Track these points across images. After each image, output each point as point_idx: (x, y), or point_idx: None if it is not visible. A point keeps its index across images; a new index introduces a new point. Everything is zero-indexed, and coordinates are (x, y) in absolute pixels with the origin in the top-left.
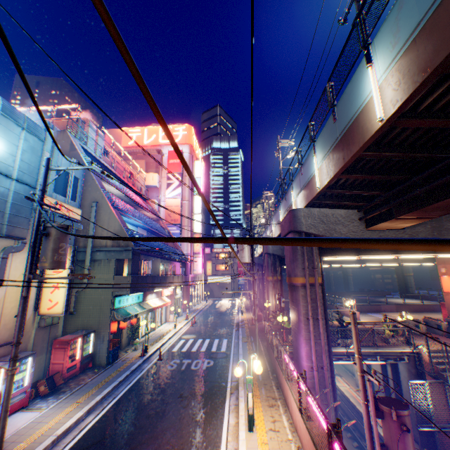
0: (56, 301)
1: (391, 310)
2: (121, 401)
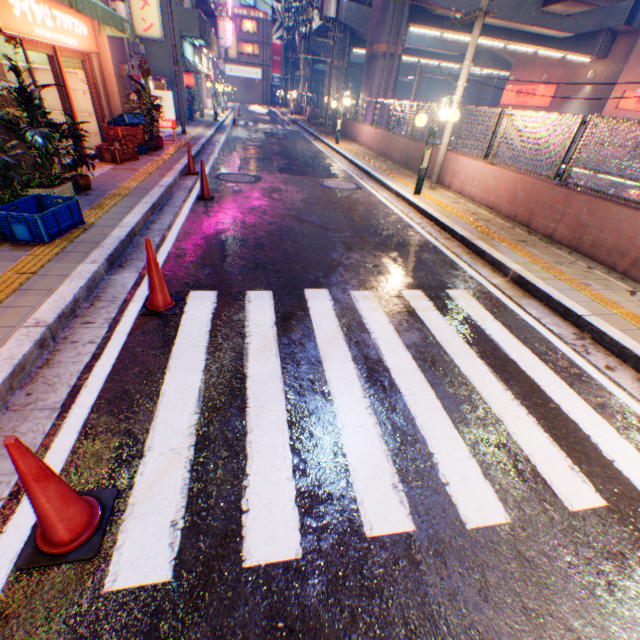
0: (151, 23)
1: None
2: (232, 135)
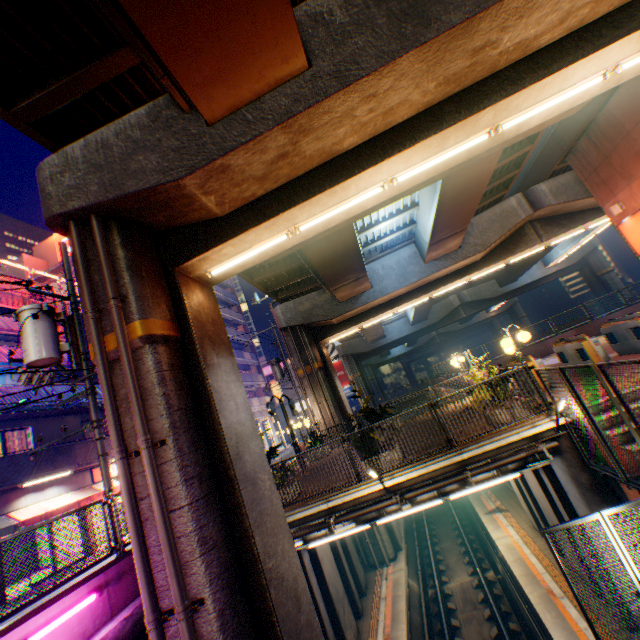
0: None
1: None
2: None
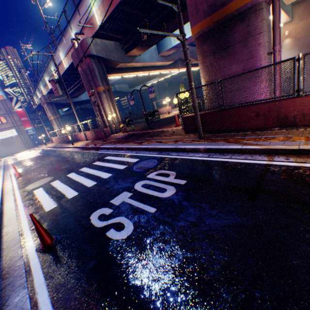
0: None
1: (172, 108)
2: None
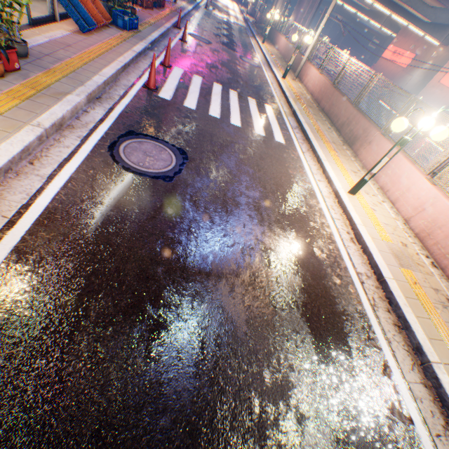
0: None
1: None
2: (202, 15)
